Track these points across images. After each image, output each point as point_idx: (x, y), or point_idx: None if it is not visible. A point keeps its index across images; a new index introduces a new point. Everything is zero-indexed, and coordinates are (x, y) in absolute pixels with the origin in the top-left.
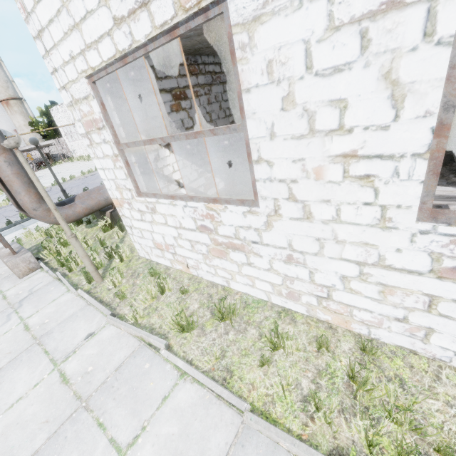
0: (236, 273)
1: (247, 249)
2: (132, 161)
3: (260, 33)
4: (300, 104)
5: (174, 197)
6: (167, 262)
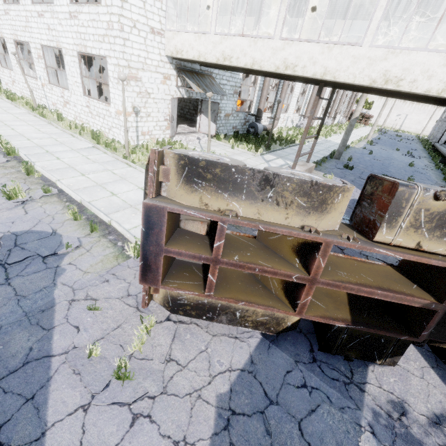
0: (16, 90)
1: (15, 82)
2: (2, 58)
3: (8, 44)
4: (12, 55)
5: (6, 68)
6: (8, 90)
